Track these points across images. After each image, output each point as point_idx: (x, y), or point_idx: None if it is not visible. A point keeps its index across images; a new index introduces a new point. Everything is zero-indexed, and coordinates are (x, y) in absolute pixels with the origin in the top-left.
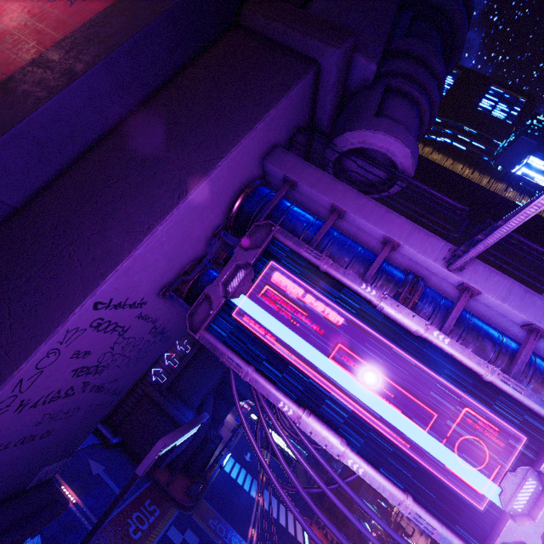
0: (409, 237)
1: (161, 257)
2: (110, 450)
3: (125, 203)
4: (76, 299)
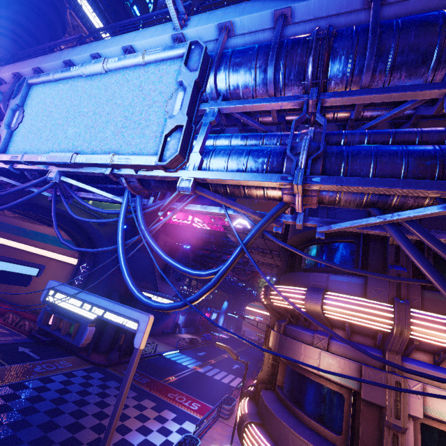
0: None
1: None
2: (43, 345)
3: None
4: None
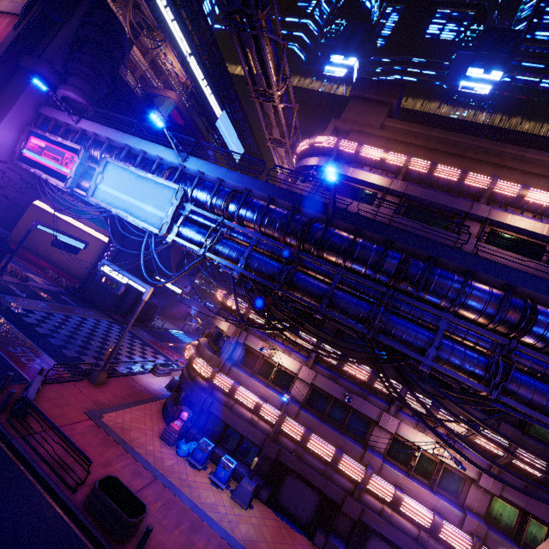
0: (69, 119)
1: (4, 145)
2: (77, 299)
3: None
4: None
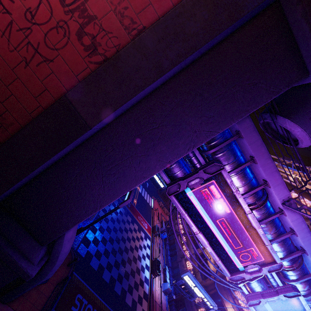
0: (276, 186)
1: None
2: None
3: (160, 143)
4: (132, 185)
